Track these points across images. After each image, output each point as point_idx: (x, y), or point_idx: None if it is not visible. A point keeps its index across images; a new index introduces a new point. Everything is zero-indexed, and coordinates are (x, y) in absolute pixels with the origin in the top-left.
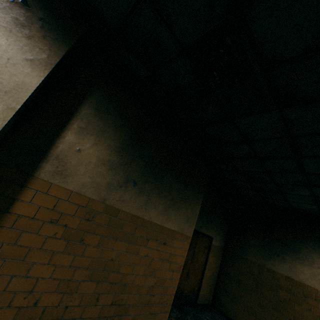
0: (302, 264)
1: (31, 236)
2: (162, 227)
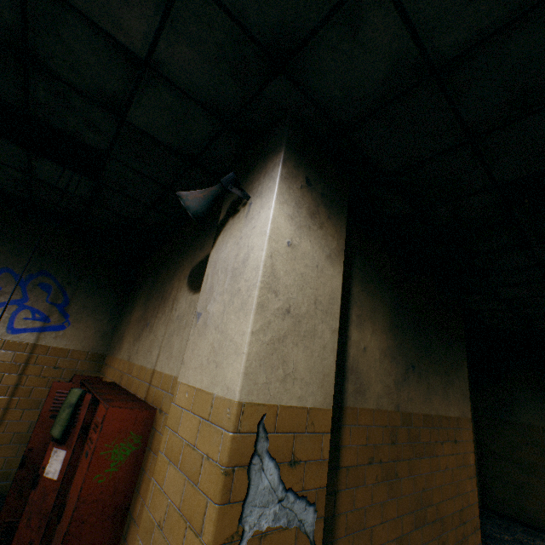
0: None
1: (361, 490)
2: (447, 419)
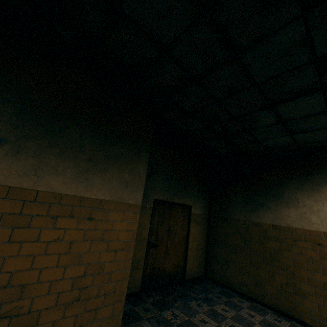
0: (287, 207)
1: None
2: (79, 199)
